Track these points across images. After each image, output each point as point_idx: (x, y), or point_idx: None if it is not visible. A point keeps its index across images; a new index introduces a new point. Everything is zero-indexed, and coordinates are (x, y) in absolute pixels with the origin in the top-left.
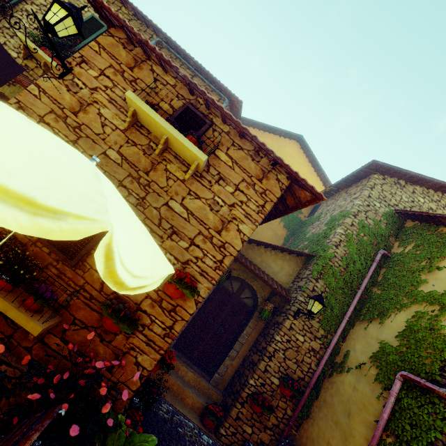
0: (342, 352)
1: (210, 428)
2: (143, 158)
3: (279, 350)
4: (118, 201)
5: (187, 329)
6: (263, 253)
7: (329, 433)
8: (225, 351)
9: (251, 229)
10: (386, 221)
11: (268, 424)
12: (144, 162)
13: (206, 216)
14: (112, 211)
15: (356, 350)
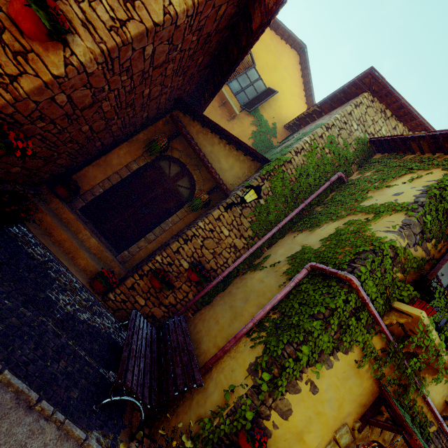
0: (263, 257)
1: (97, 290)
2: None
3: (198, 236)
4: None
5: (102, 198)
6: (215, 143)
7: (222, 315)
8: (143, 233)
9: (183, 2)
10: (356, 147)
11: (165, 302)
12: None
13: None
14: None
15: (277, 253)
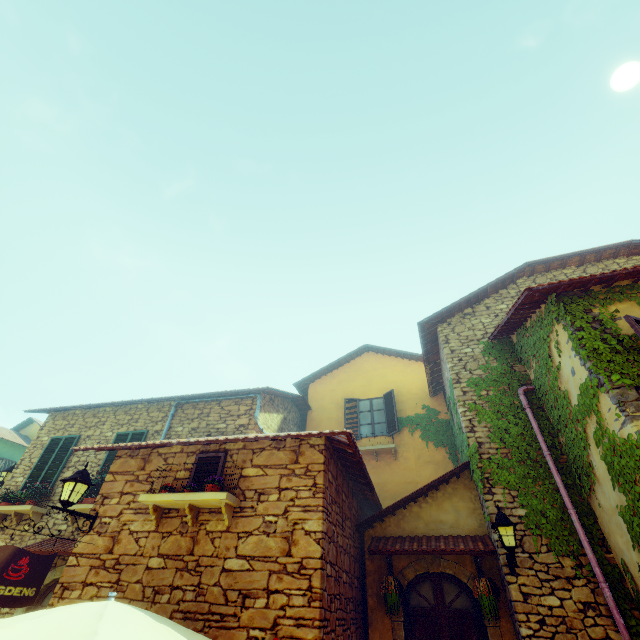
0: (623, 571)
1: None
2: (183, 540)
3: None
4: (132, 622)
5: None
6: (418, 512)
7: None
8: None
9: (318, 520)
10: (492, 356)
11: None
12: (185, 543)
13: (267, 547)
14: (110, 639)
15: (623, 550)
